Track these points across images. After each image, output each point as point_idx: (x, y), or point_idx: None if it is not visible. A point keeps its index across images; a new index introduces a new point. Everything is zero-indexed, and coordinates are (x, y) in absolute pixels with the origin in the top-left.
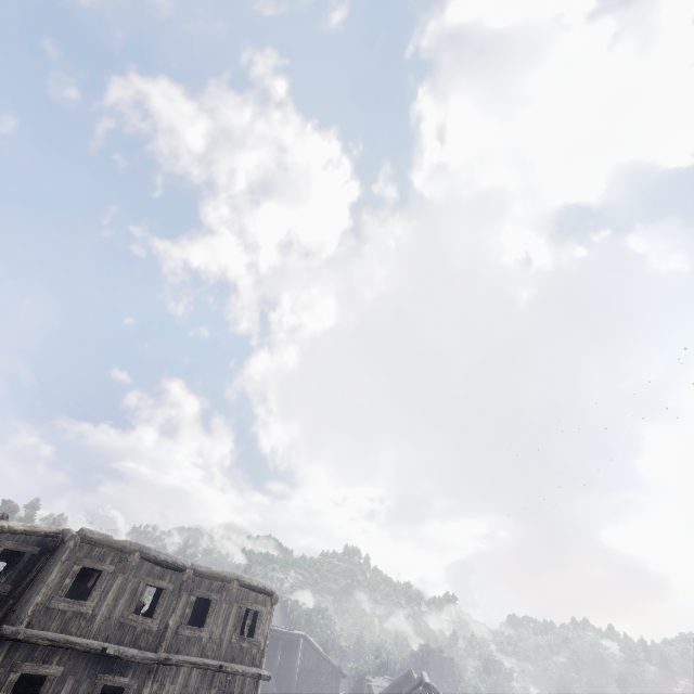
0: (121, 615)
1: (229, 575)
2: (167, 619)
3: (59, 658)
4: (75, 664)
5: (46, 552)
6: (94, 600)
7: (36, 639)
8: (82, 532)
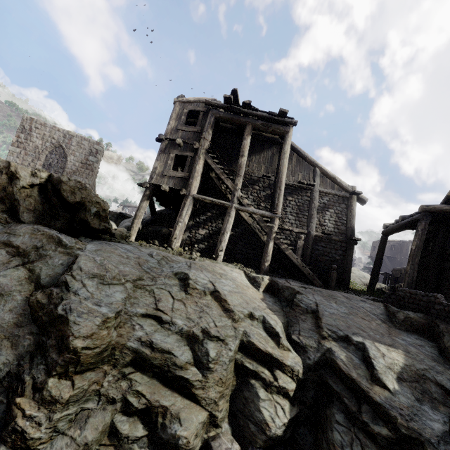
0: None
1: None
2: None
3: None
4: None
5: (399, 245)
6: None
7: None
8: (410, 240)
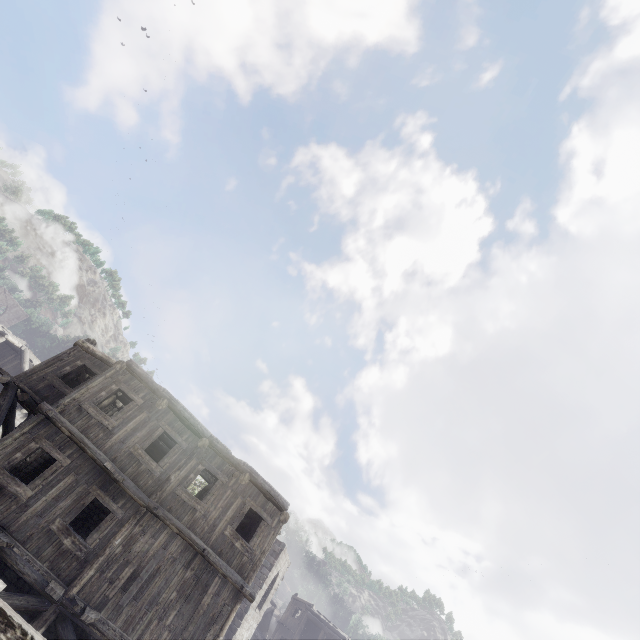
0: (134, 446)
1: (243, 464)
2: (171, 473)
3: (71, 452)
4: (81, 464)
5: None
6: (118, 421)
7: (61, 424)
8: (130, 362)
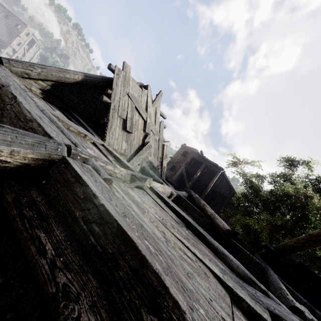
0: None
1: (16, 15)
2: (0, 14)
3: None
4: None
5: None
6: None
7: None
8: None
